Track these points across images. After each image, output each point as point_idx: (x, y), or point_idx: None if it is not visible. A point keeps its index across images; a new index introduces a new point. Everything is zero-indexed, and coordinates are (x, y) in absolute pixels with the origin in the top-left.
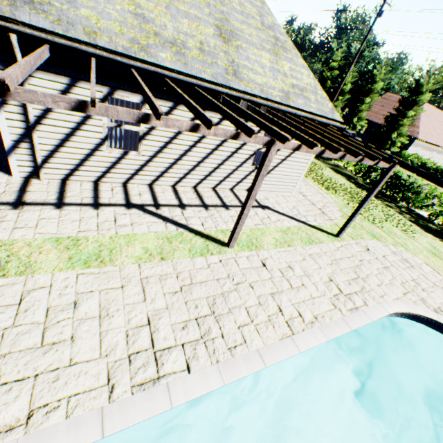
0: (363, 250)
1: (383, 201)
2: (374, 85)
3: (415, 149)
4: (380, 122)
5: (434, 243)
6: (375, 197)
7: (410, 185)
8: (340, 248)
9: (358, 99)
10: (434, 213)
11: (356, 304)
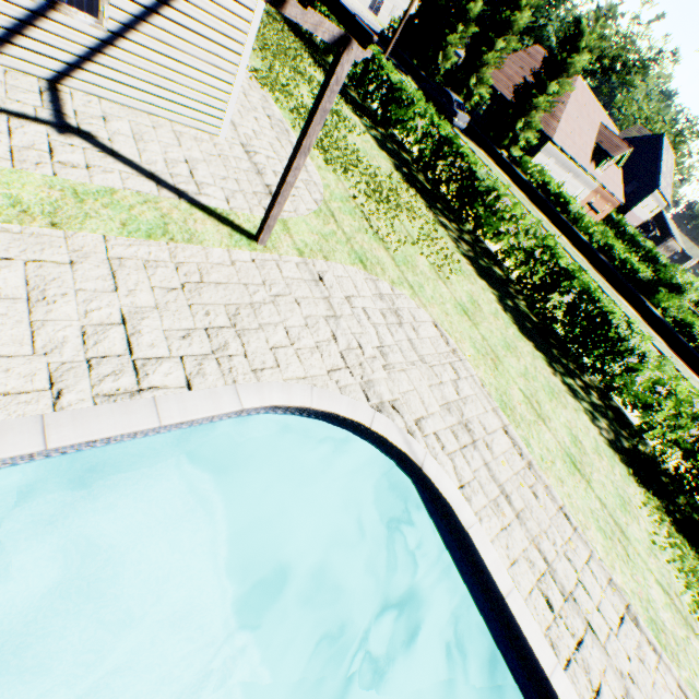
0: (308, 278)
1: (440, 215)
2: (516, 14)
3: (546, 160)
4: (510, 98)
5: (480, 295)
6: (428, 206)
7: (487, 192)
8: (243, 263)
9: (486, 37)
10: (508, 250)
11: (151, 384)
